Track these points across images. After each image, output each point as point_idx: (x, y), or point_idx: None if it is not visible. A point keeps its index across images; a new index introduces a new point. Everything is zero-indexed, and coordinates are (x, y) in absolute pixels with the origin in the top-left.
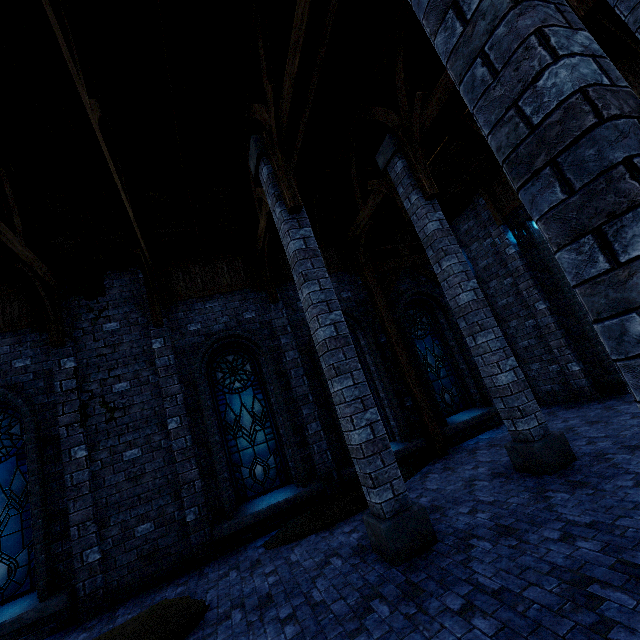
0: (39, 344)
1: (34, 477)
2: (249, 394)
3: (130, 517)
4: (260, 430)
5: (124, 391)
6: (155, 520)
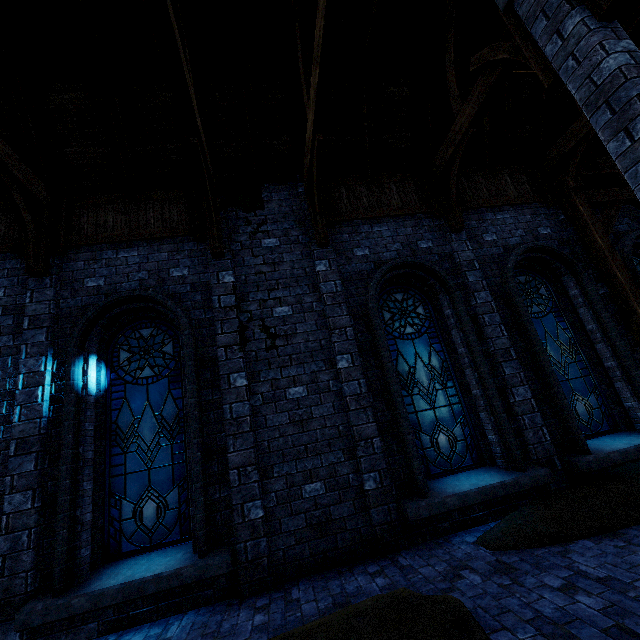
0: (196, 254)
1: (193, 399)
2: (424, 342)
3: (296, 470)
4: (441, 389)
5: (285, 316)
6: (325, 480)
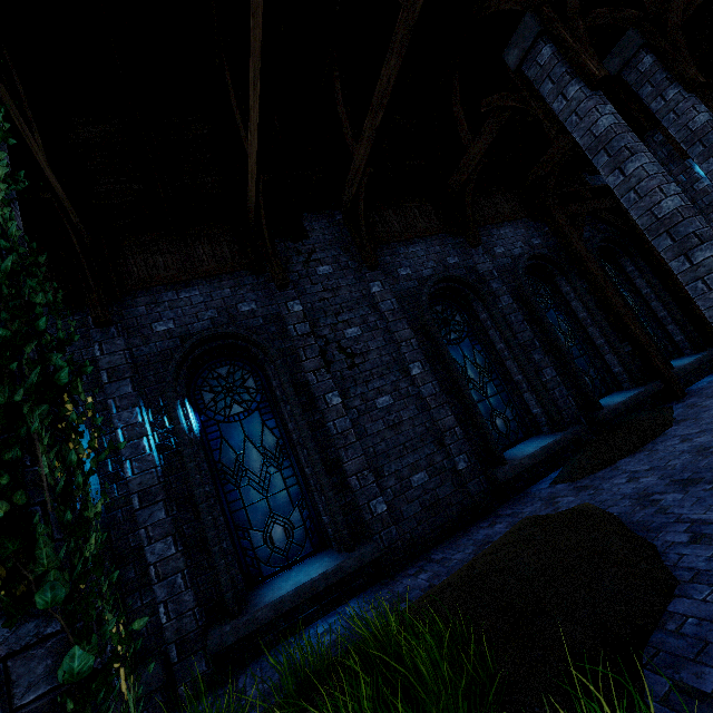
0: (259, 287)
1: (304, 421)
2: (467, 345)
3: (402, 467)
4: (488, 382)
5: (357, 337)
6: (427, 469)
